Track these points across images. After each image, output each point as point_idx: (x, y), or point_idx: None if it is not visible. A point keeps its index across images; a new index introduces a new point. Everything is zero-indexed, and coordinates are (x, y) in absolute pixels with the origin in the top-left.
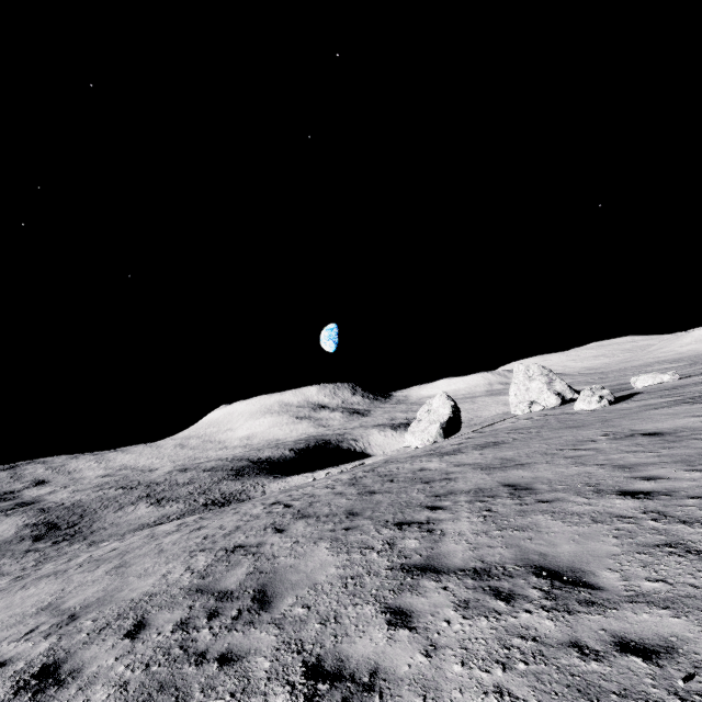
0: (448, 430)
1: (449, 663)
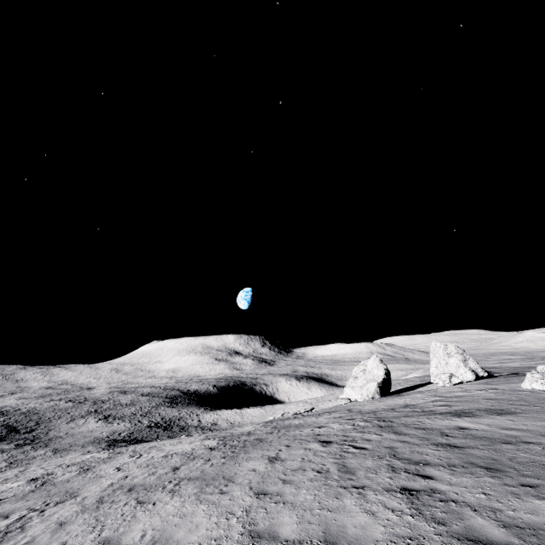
0: (382, 389)
1: None
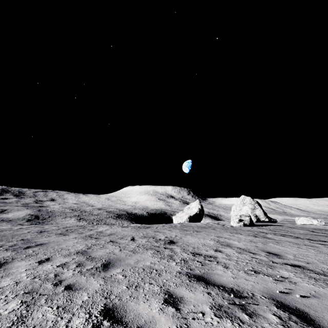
0: (192, 220)
1: None
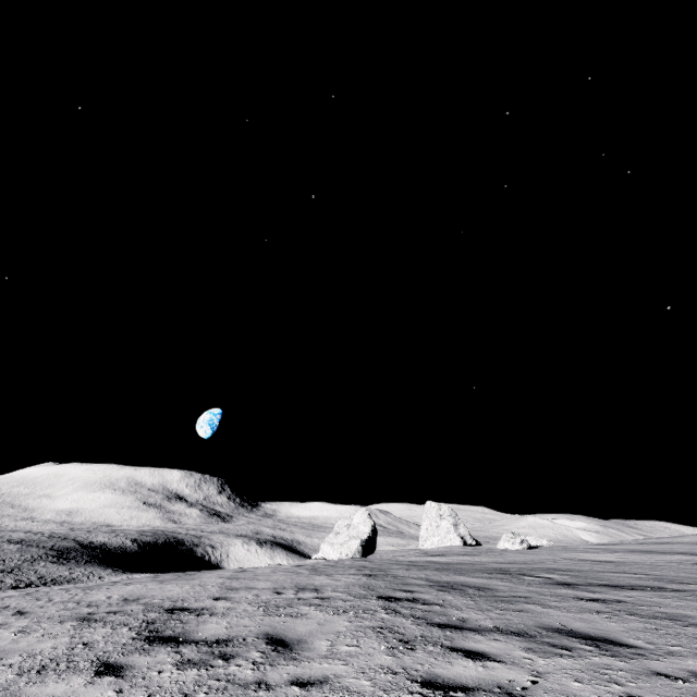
0: (366, 549)
1: (644, 598)
